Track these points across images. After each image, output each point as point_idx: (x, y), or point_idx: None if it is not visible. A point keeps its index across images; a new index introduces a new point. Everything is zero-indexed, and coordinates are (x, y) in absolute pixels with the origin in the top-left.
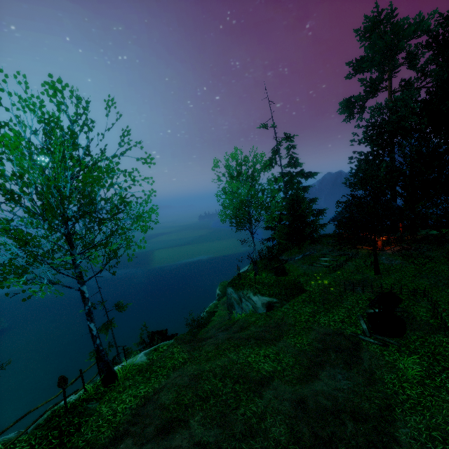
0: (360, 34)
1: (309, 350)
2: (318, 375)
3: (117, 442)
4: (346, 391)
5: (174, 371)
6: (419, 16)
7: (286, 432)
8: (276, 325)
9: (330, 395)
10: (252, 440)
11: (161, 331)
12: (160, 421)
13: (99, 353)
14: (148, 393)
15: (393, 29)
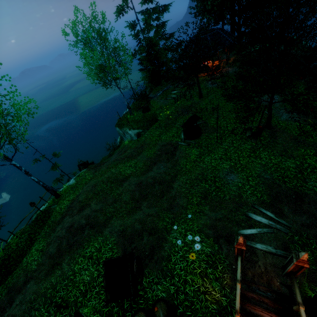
0: None
1: (153, 156)
2: (152, 169)
3: (63, 218)
4: (162, 173)
5: (85, 185)
6: None
7: (129, 197)
8: (140, 146)
9: (153, 177)
10: (115, 204)
11: (84, 163)
12: (79, 207)
13: (45, 187)
14: (74, 198)
15: None
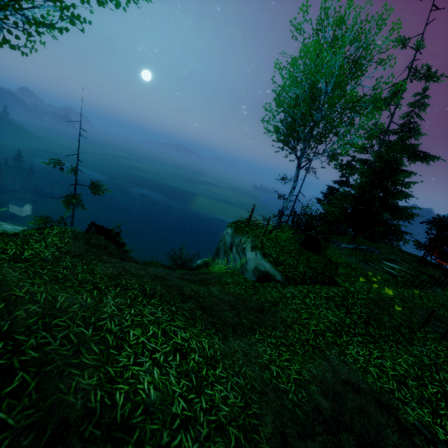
0: None
1: (294, 399)
2: None
3: None
4: None
5: None
6: None
7: None
8: (255, 307)
9: None
10: None
11: (109, 230)
12: None
13: None
14: None
15: None
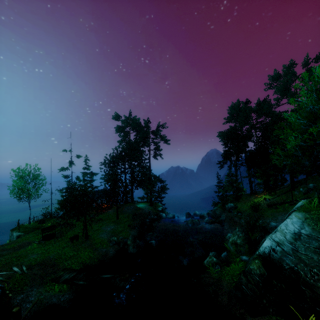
0: (114, 119)
1: (9, 248)
2: None
3: None
4: None
5: None
6: (135, 118)
7: None
8: (10, 243)
9: None
10: None
11: None
12: None
13: None
14: None
15: (126, 120)
